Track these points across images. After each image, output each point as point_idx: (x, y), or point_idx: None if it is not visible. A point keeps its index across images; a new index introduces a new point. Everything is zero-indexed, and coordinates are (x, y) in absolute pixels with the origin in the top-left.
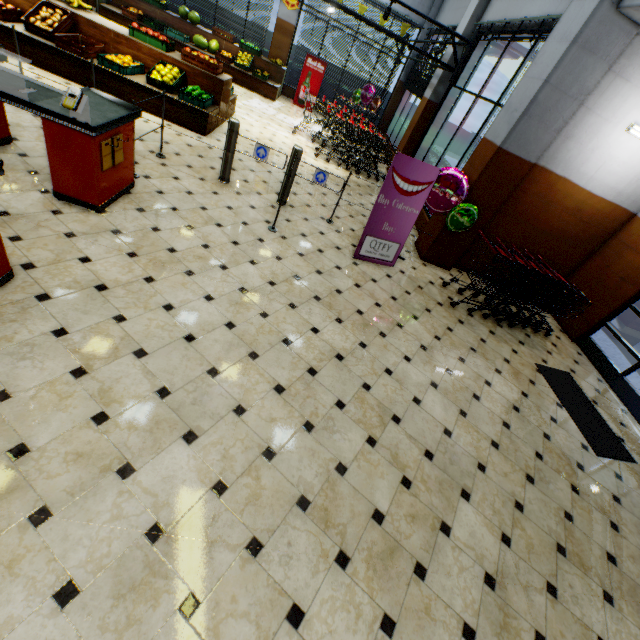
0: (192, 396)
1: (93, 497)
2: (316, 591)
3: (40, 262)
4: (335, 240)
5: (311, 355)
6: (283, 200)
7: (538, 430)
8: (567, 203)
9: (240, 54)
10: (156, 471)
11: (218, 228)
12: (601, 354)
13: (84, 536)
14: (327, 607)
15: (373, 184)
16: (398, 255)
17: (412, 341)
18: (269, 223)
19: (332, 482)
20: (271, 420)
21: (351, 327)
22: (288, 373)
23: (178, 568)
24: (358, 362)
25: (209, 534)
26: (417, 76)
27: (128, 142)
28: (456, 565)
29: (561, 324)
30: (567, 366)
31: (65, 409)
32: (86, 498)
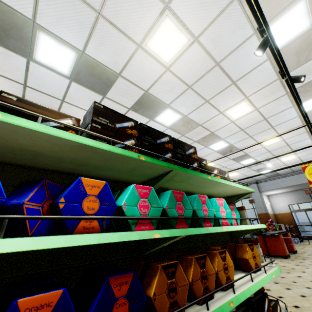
0: None
1: None
2: None
3: None
4: None
5: None
6: None
7: None
8: (271, 217)
9: None
10: None
11: None
12: (308, 236)
13: None
14: None
15: None
16: None
17: None
18: None
19: None
20: None
21: None
22: None
23: None
24: None
25: None
26: None
27: None
28: None
29: None
30: None
31: None
32: None
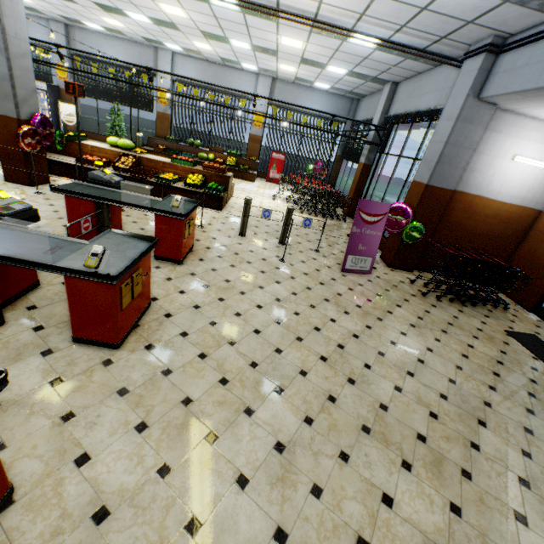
0: (271, 366)
1: (236, 426)
2: (395, 485)
3: (159, 296)
4: (324, 262)
5: (336, 336)
6: (283, 241)
7: (524, 377)
8: (486, 211)
9: (228, 158)
10: (266, 411)
11: (249, 264)
12: None
13: (240, 449)
14: (407, 495)
15: (336, 223)
16: (372, 265)
17: (402, 322)
18: (278, 257)
19: (380, 416)
20: (325, 378)
21: (356, 316)
22: (325, 348)
23: (301, 468)
24: (369, 338)
25: (312, 448)
26: (350, 150)
27: (194, 220)
28: (492, 471)
29: (514, 300)
30: (531, 330)
31: (203, 377)
32: (233, 427)
